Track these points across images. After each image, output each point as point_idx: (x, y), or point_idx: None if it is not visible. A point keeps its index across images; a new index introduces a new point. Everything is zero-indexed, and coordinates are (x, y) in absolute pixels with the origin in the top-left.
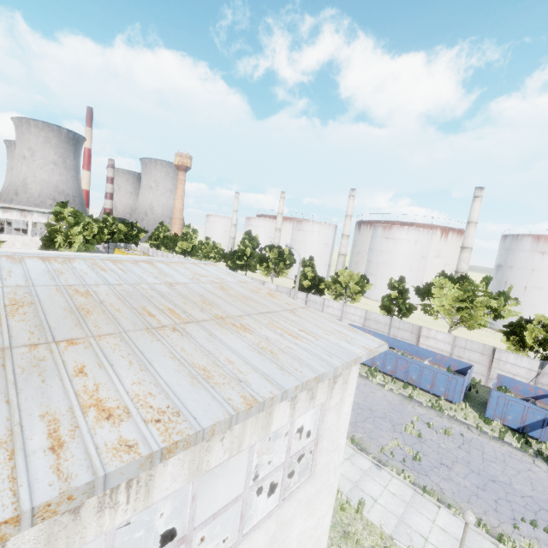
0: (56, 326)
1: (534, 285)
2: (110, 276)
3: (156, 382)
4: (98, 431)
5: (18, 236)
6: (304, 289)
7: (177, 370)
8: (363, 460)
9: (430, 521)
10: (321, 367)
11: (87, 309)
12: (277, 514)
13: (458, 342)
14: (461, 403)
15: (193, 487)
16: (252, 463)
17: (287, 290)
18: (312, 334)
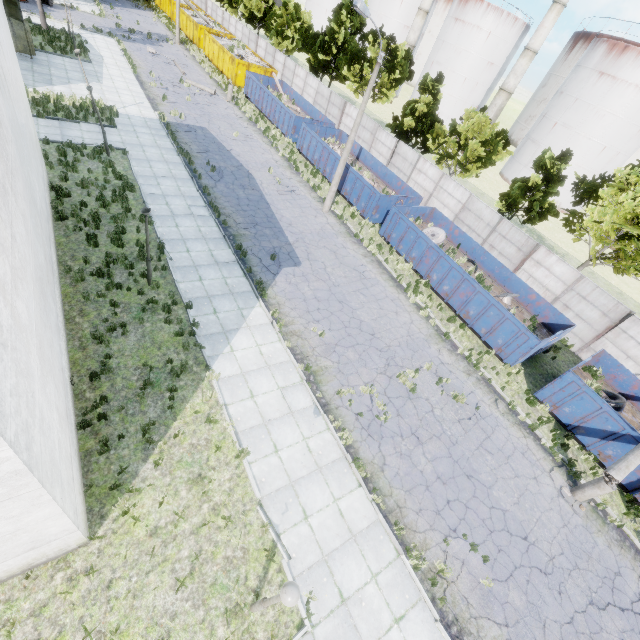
0: None
1: None
2: None
3: None
4: None
5: None
6: (403, 134)
7: None
8: (304, 396)
9: (331, 498)
10: None
11: None
12: None
13: (581, 286)
14: (516, 366)
15: None
16: None
17: (372, 127)
18: None
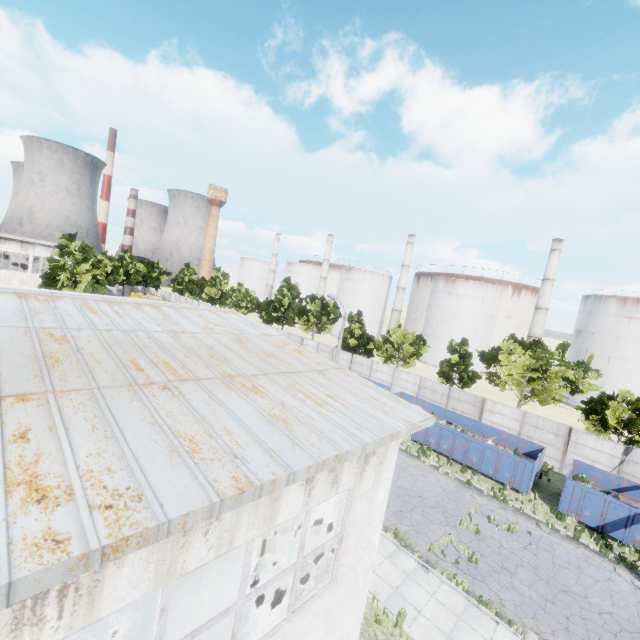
0: (9, 377)
1: (619, 355)
2: (100, 320)
3: (121, 454)
4: (19, 518)
5: (16, 272)
6: (349, 349)
7: (155, 439)
8: (407, 559)
9: None
10: (346, 443)
11: (57, 358)
12: (284, 630)
13: (528, 419)
14: (530, 493)
15: (163, 596)
16: (249, 564)
17: (329, 349)
18: (341, 401)
